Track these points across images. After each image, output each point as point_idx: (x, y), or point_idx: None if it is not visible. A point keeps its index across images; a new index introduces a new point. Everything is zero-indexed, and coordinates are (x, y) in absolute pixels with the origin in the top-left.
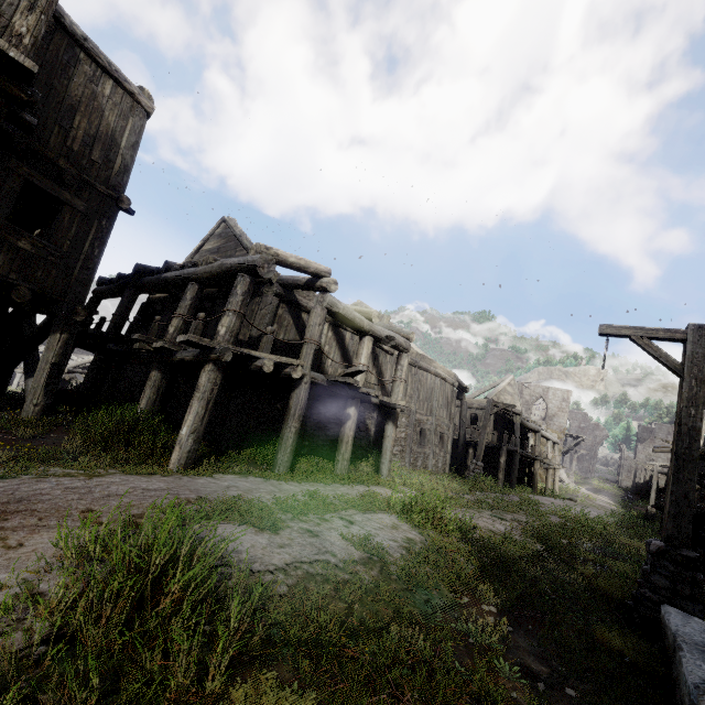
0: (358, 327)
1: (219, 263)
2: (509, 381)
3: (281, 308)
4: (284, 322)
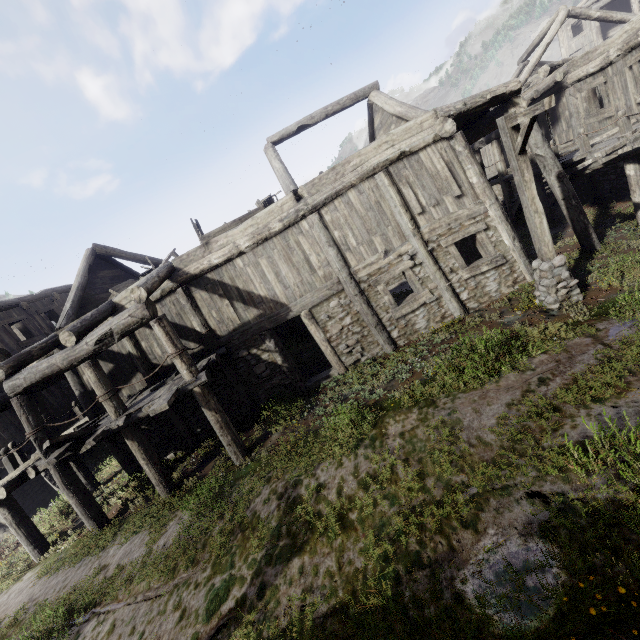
0: (60, 372)
1: None
2: None
3: None
4: None
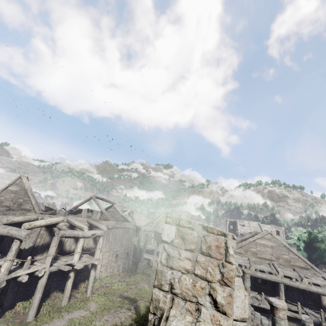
0: (77, 237)
1: (7, 231)
2: (162, 217)
3: (42, 230)
4: (44, 235)
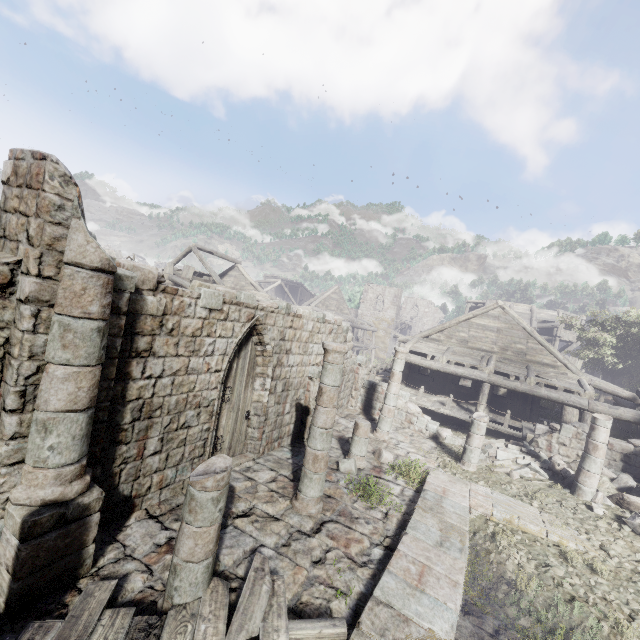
0: None
1: None
2: (333, 291)
3: None
4: None
